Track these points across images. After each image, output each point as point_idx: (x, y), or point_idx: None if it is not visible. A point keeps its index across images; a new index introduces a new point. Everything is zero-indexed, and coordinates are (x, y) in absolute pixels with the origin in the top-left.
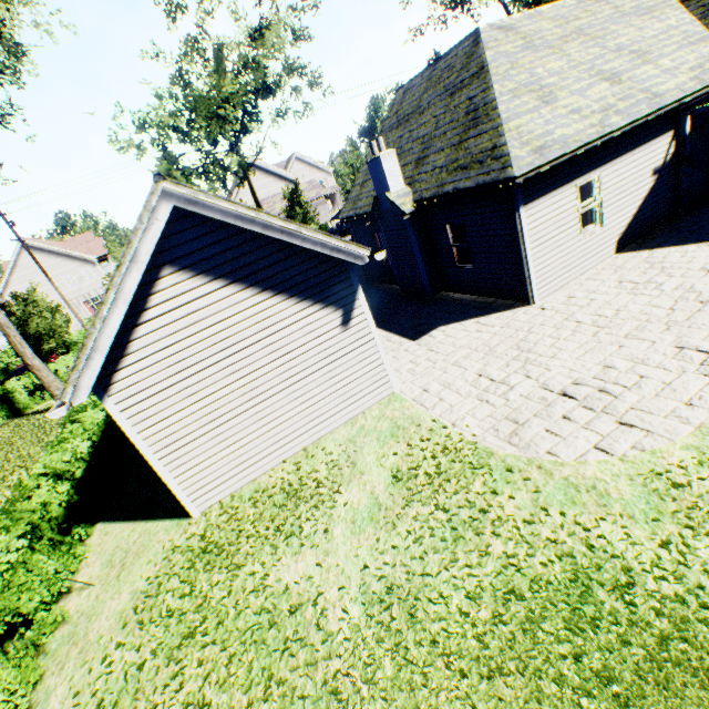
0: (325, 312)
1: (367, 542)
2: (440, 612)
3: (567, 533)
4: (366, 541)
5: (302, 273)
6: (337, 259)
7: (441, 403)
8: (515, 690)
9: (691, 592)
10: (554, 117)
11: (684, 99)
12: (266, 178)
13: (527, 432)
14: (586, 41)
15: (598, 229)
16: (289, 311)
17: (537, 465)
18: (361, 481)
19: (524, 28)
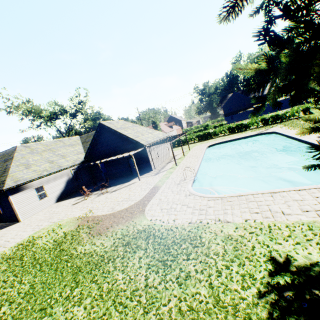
0: None
1: None
2: None
3: None
4: None
5: None
6: None
7: None
8: None
9: None
10: (28, 172)
11: (69, 167)
12: None
13: None
14: (51, 152)
15: (47, 197)
16: None
17: None
18: None
19: (34, 147)
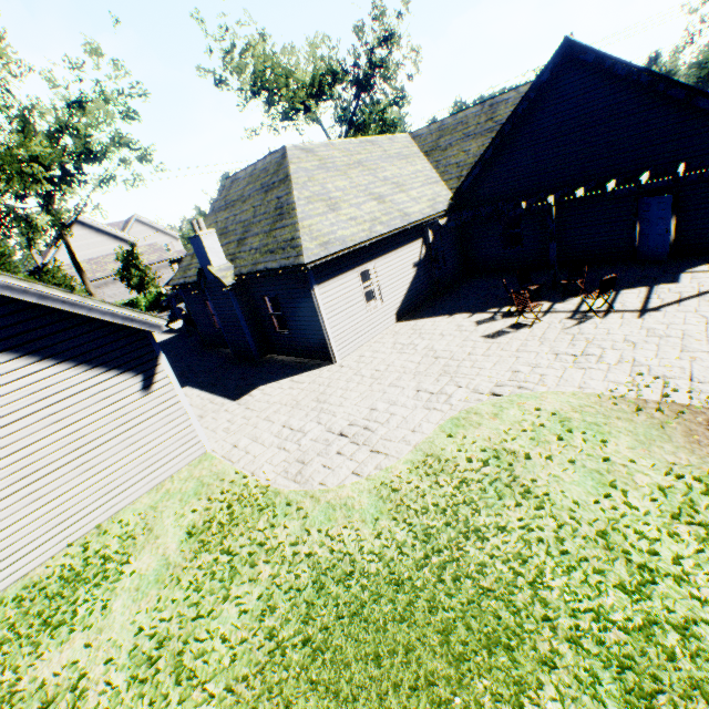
0: (122, 378)
1: (148, 605)
2: (205, 647)
3: (319, 545)
4: (147, 604)
5: (94, 340)
6: (135, 327)
7: (247, 456)
8: (255, 690)
9: (387, 564)
10: (338, 222)
11: (424, 219)
12: (97, 237)
13: (310, 469)
14: (364, 170)
15: (380, 304)
16: (77, 379)
17: (311, 495)
18: (155, 545)
19: (321, 153)
